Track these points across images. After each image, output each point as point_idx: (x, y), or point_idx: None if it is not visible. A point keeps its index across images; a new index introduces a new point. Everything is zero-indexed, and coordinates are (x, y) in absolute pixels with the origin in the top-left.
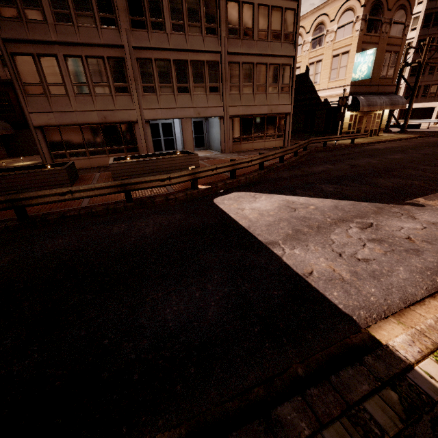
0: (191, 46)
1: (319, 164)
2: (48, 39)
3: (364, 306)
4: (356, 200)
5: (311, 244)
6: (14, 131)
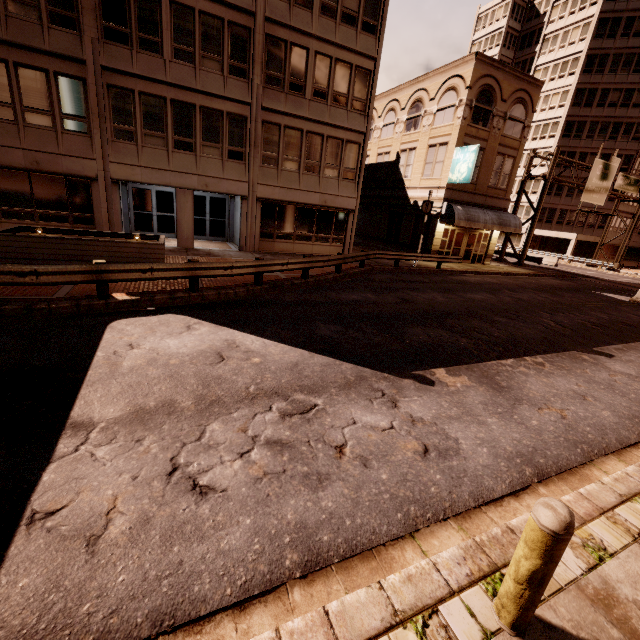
0: (202, 86)
1: (359, 290)
2: None
3: (35, 634)
4: (343, 357)
5: (152, 438)
6: None
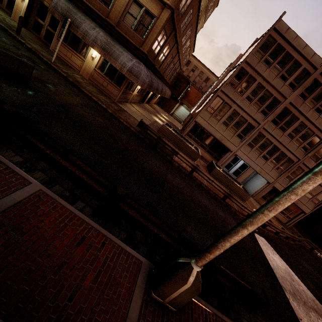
0: (288, 146)
1: (305, 261)
2: (235, 101)
3: None
4: None
5: (301, 307)
6: (170, 97)
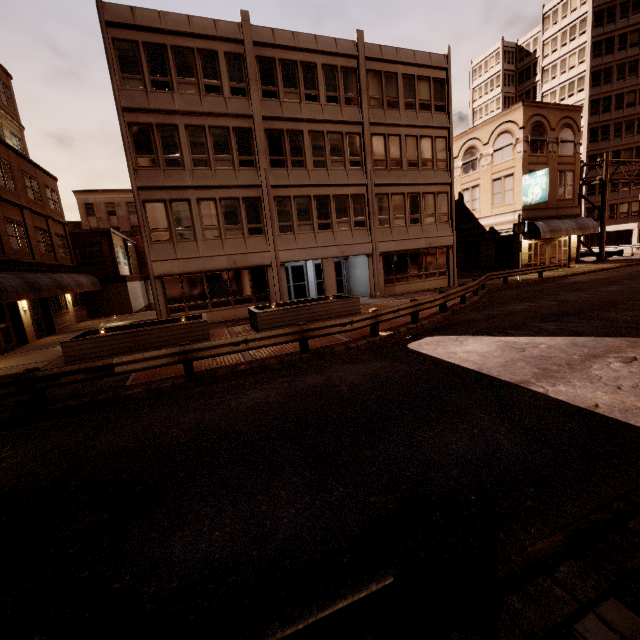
0: (334, 181)
1: (513, 302)
2: (183, 184)
3: None
4: (595, 335)
5: (574, 380)
6: (101, 286)
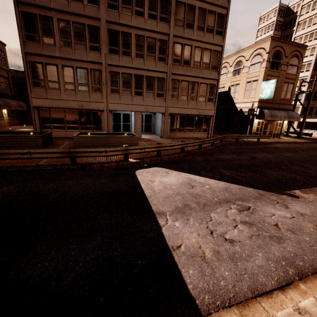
0: (147, 67)
1: (227, 153)
2: (54, 55)
3: (211, 290)
4: (245, 185)
5: (192, 219)
6: (27, 108)
